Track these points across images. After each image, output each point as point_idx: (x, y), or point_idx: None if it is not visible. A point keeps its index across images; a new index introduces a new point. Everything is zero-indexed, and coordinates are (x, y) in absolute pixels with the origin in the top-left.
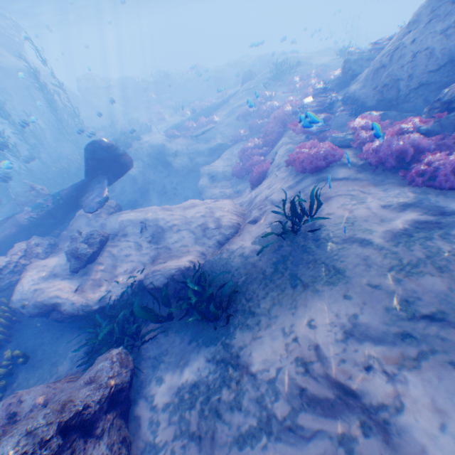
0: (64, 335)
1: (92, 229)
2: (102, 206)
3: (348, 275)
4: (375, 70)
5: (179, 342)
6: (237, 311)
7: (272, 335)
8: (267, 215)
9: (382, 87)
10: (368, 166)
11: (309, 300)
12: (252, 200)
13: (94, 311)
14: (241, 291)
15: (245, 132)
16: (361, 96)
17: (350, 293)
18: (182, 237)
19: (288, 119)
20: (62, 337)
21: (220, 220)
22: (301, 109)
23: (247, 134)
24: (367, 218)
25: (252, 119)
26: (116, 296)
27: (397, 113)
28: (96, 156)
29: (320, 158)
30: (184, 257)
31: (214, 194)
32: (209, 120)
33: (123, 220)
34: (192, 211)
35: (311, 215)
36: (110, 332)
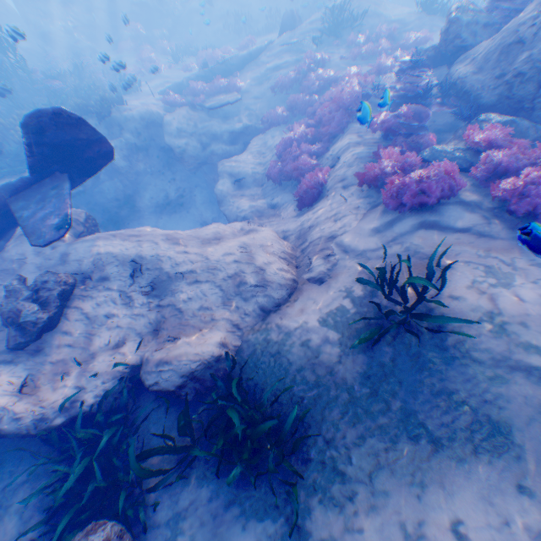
0: (4, 462)
1: (47, 263)
2: (61, 236)
3: (520, 443)
4: (505, 47)
5: (210, 502)
6: (310, 462)
7: (385, 536)
8: (340, 273)
9: (515, 78)
10: (504, 214)
11: (450, 479)
12: (305, 232)
13: (57, 425)
14: (314, 420)
15: (284, 112)
16: (475, 85)
17: (531, 484)
18: (202, 295)
19: (354, 104)
20: (1, 467)
21: (263, 270)
22: (374, 89)
23: (287, 115)
24: (525, 319)
25: (294, 93)
26: (94, 398)
27: (530, 123)
28: (45, 138)
29: (431, 191)
30: (209, 336)
31: (240, 208)
32: (230, 84)
33: (101, 254)
34: (216, 248)
35: (422, 293)
36: (87, 470)
